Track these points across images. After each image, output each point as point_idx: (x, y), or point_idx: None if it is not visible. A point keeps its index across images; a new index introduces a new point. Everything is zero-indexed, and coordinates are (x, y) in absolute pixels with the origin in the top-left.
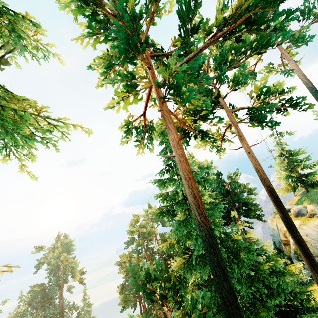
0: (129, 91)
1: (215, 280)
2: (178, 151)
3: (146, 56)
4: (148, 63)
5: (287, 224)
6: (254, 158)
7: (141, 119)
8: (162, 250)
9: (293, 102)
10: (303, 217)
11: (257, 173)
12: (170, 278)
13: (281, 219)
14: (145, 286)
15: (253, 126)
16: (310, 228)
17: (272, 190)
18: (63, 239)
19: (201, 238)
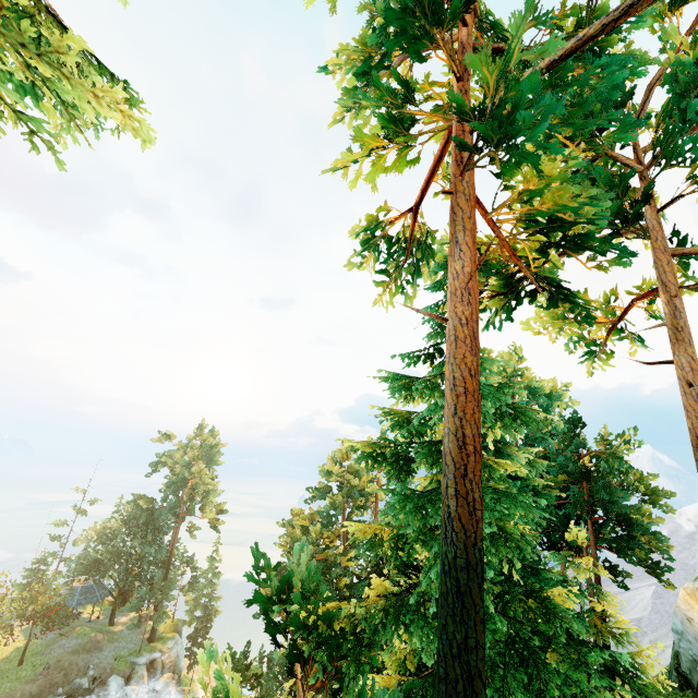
0: (391, 136)
1: (438, 692)
2: (459, 308)
3: (463, 46)
4: (460, 64)
5: None
6: None
7: (409, 224)
8: (352, 540)
9: None
10: None
11: (694, 450)
12: (334, 617)
13: None
14: (269, 605)
15: None
16: None
17: None
18: (208, 435)
19: (441, 561)
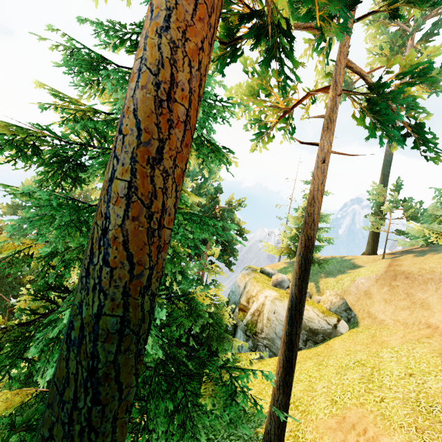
0: None
1: None
2: None
3: None
4: None
5: (294, 310)
6: (323, 177)
7: None
8: None
9: (423, 131)
10: (282, 291)
11: (308, 205)
12: None
13: (290, 298)
14: None
15: (358, 121)
16: (283, 308)
17: (311, 247)
18: None
19: (69, 317)
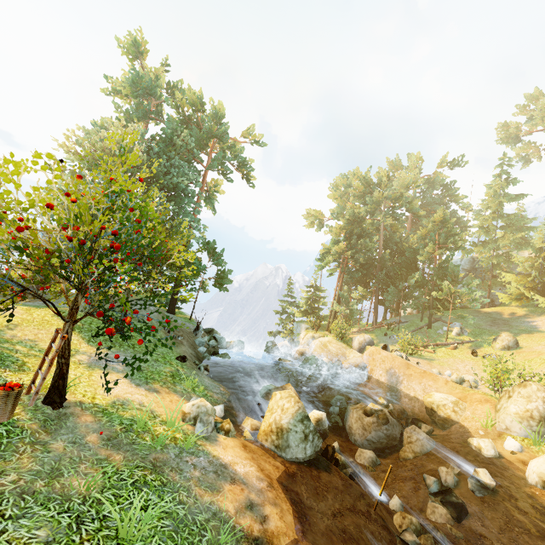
0: None
1: None
2: None
3: None
4: None
5: None
6: None
7: None
8: None
9: None
10: None
11: None
12: None
13: None
14: None
15: None
16: None
17: None
18: None
19: None
